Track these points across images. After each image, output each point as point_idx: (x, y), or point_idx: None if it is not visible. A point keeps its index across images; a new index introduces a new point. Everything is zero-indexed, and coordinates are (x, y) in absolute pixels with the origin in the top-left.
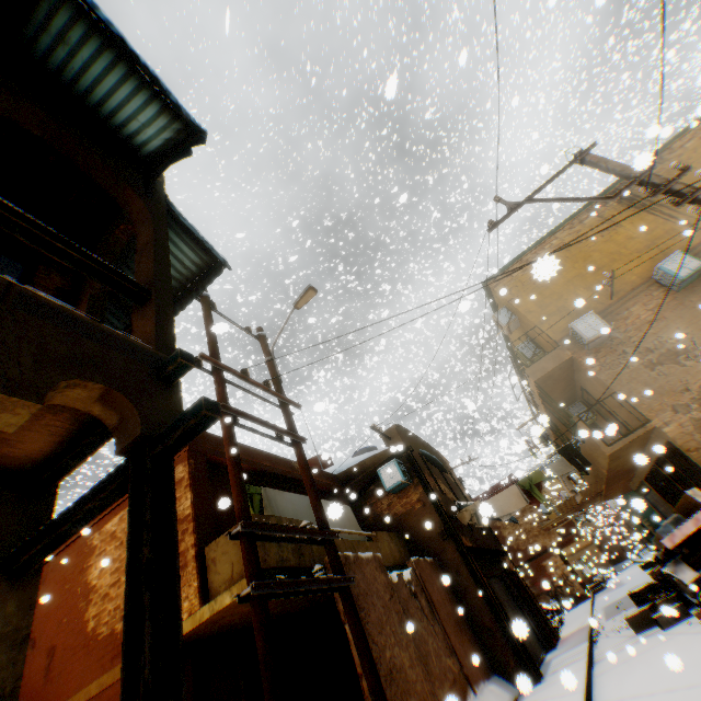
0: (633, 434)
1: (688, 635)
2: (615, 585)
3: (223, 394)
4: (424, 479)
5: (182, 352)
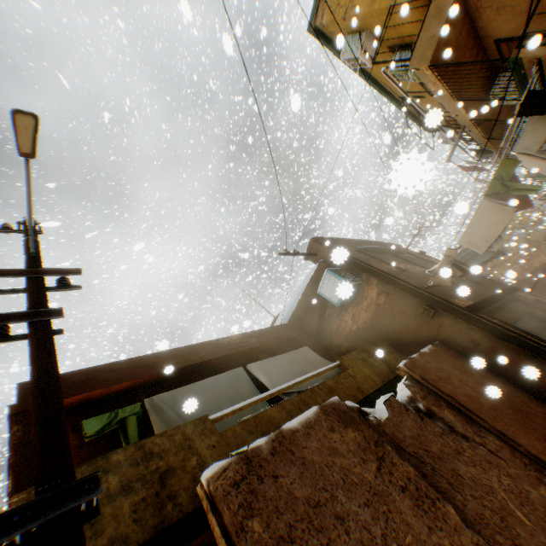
0: None
1: None
2: None
3: None
4: (370, 268)
5: None
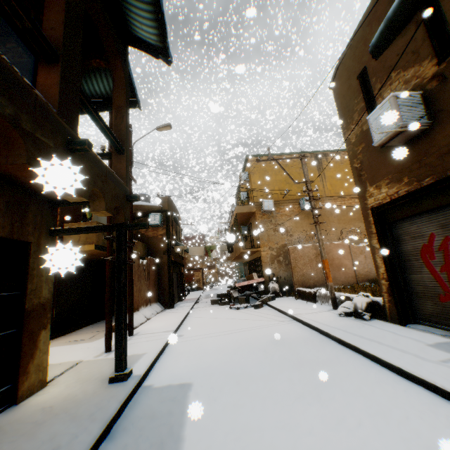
0: (253, 249)
1: (224, 309)
2: (215, 289)
3: None
4: (169, 227)
5: (138, 196)
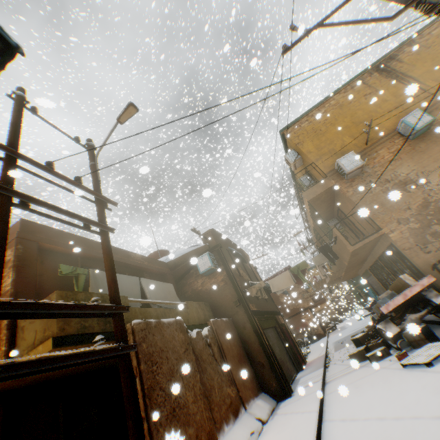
0: (370, 238)
1: (391, 371)
2: (341, 329)
3: (7, 177)
4: (227, 266)
5: None
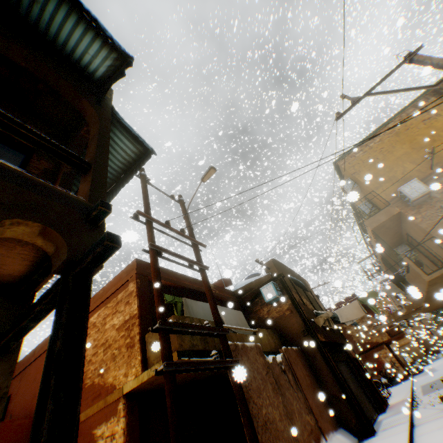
0: None
1: None
2: (429, 371)
3: (152, 237)
4: (291, 295)
5: (102, 202)
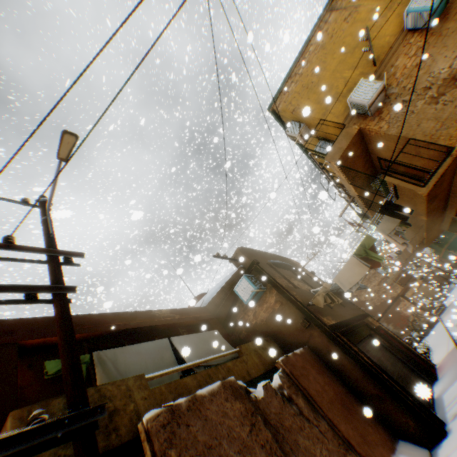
0: (442, 165)
1: None
2: (452, 305)
3: None
4: (274, 282)
5: None
